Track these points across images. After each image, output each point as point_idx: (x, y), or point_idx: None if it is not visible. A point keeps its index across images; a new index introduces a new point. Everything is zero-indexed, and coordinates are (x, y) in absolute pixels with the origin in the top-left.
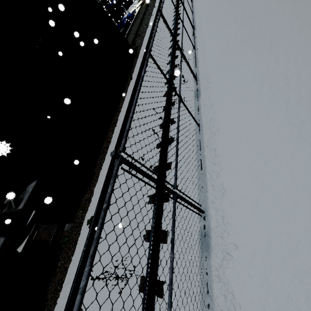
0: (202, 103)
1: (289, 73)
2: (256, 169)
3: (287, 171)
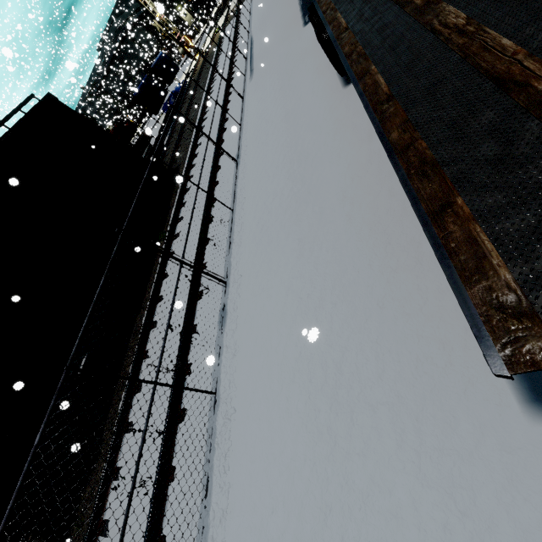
0: (226, 340)
1: (323, 313)
2: (261, 521)
3: (292, 541)
